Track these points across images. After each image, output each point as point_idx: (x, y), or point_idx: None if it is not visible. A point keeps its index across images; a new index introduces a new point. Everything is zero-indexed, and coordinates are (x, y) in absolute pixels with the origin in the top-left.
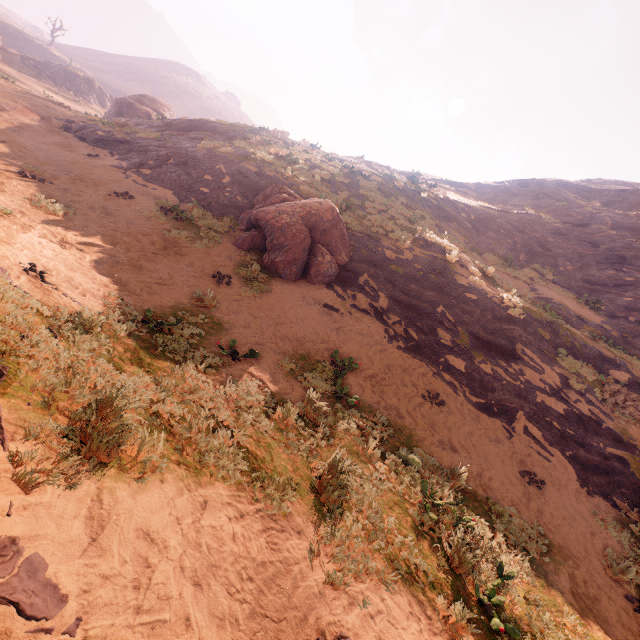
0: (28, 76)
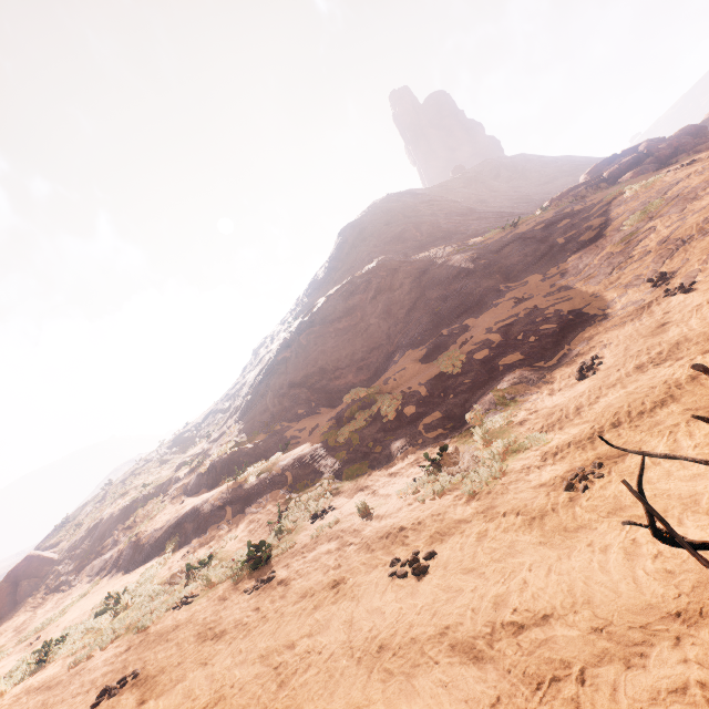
0: None
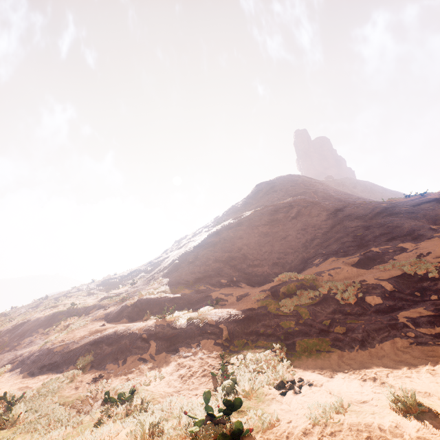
0: None
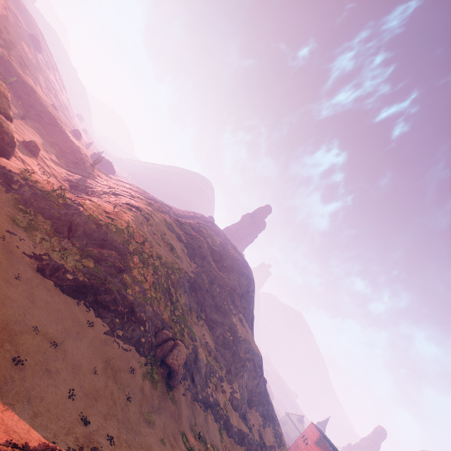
0: None
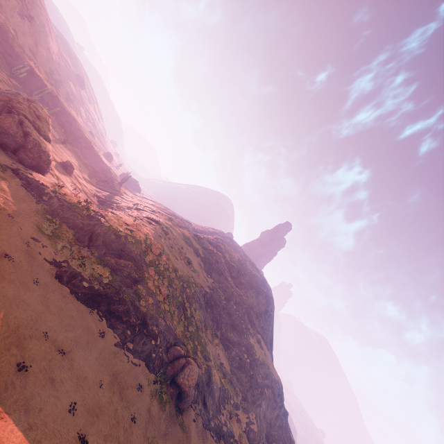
0: None
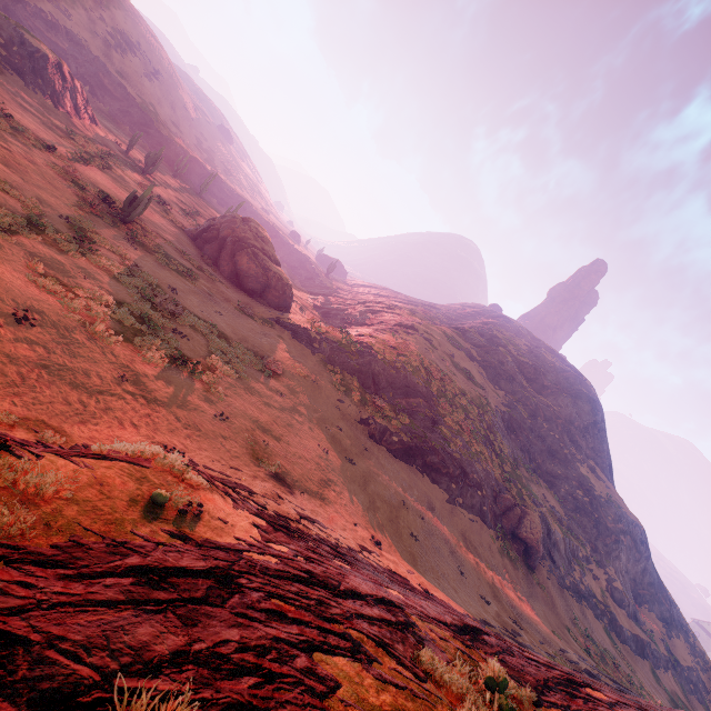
0: (0, 81)
